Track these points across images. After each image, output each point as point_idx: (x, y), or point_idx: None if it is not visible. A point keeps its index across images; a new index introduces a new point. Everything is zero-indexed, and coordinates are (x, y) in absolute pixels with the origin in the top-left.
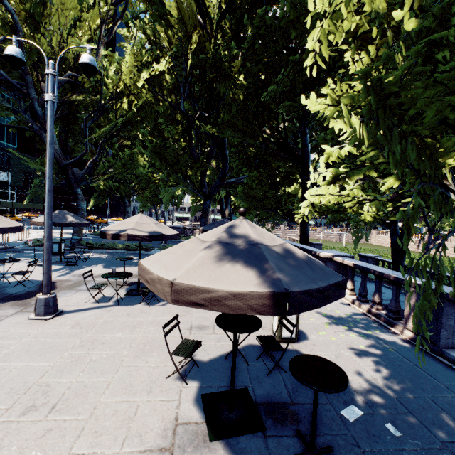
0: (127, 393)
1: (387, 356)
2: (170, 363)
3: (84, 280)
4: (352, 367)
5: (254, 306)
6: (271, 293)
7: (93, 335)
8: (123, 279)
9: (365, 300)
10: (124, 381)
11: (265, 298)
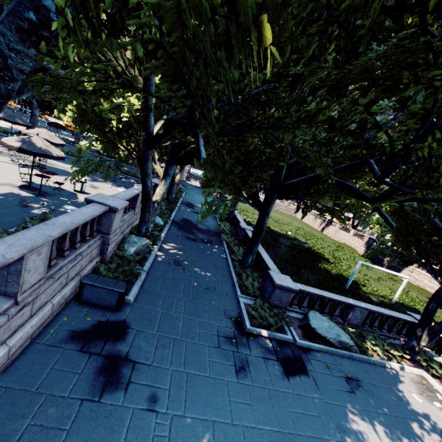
0: (3, 177)
1: None
2: (24, 180)
3: (8, 151)
4: None
5: (15, 149)
6: (18, 147)
7: (3, 168)
8: (35, 160)
9: None
10: (4, 176)
11: (17, 148)
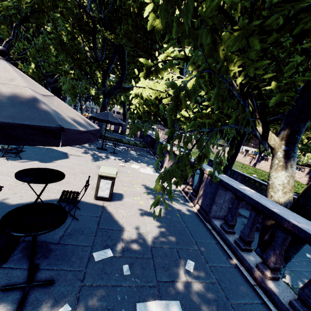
0: None
1: (171, 218)
2: None
3: None
4: (137, 223)
5: None
6: None
7: None
8: None
9: (185, 182)
10: None
11: None
